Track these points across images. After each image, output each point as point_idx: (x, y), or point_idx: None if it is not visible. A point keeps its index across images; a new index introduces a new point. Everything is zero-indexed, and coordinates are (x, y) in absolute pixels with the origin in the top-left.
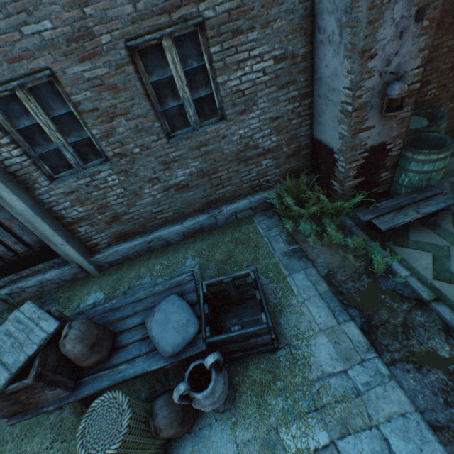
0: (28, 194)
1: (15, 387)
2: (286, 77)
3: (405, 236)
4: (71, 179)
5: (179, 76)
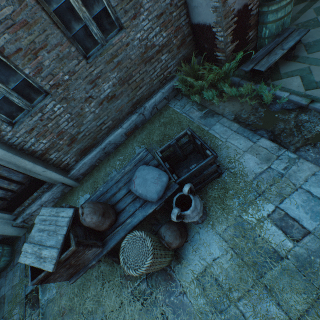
0: (0, 142)
1: (65, 255)
2: None
3: (277, 72)
4: (26, 119)
5: None
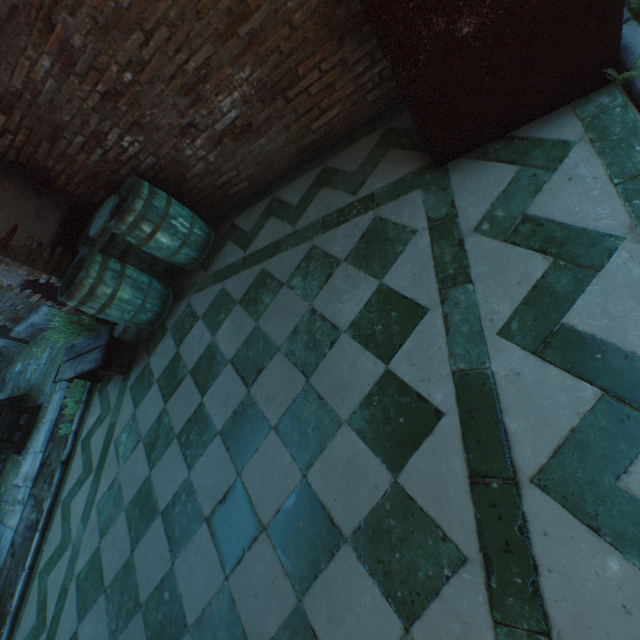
0: None
1: None
2: None
3: (109, 381)
4: None
5: None
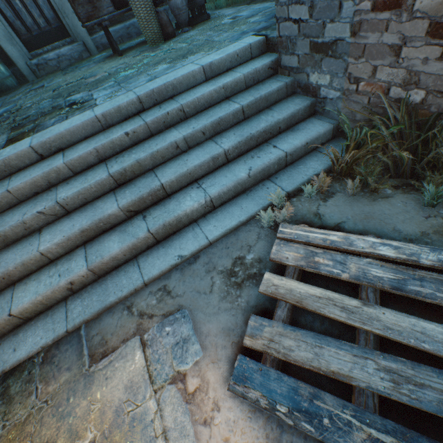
0: None
1: None
2: None
3: None
4: None
5: None
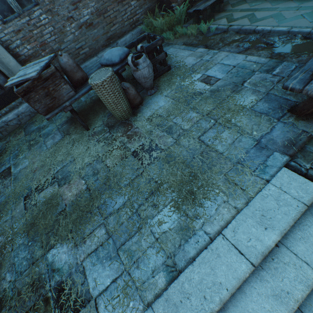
0: None
1: (46, 73)
2: None
3: (213, 19)
4: (15, 19)
5: None
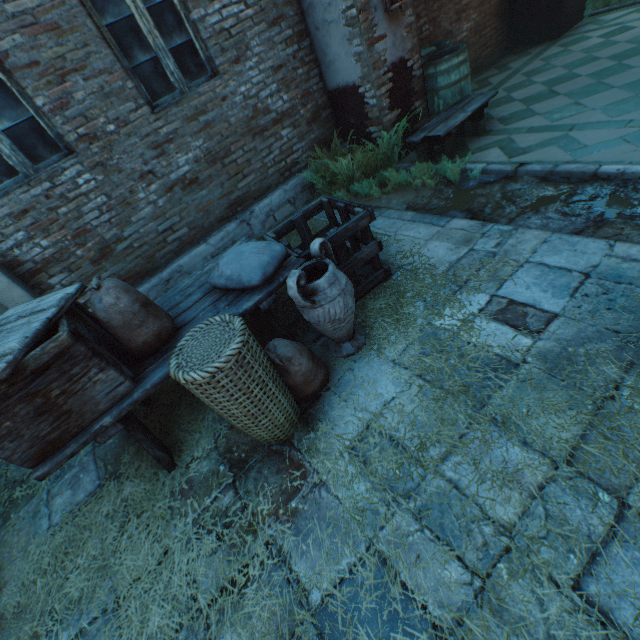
0: None
1: (40, 354)
2: (273, 11)
3: (466, 150)
4: (18, 189)
5: (141, 13)
